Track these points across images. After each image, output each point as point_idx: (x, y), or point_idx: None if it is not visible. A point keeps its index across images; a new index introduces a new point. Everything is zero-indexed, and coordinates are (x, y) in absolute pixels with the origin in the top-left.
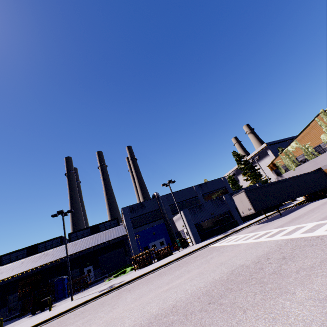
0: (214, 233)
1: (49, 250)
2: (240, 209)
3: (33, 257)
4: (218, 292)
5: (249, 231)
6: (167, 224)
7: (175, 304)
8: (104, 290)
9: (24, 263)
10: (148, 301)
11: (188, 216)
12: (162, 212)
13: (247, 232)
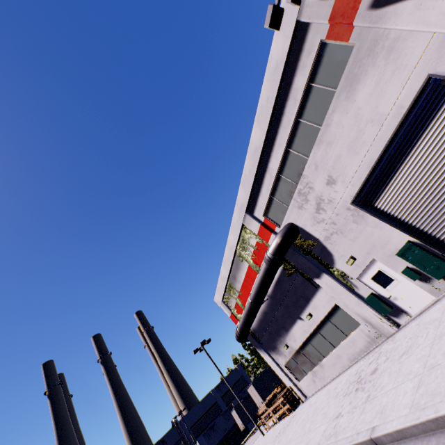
0: None
1: None
2: (238, 423)
3: None
4: None
5: None
6: None
7: None
8: None
9: None
10: None
11: (203, 444)
12: (184, 442)
13: None
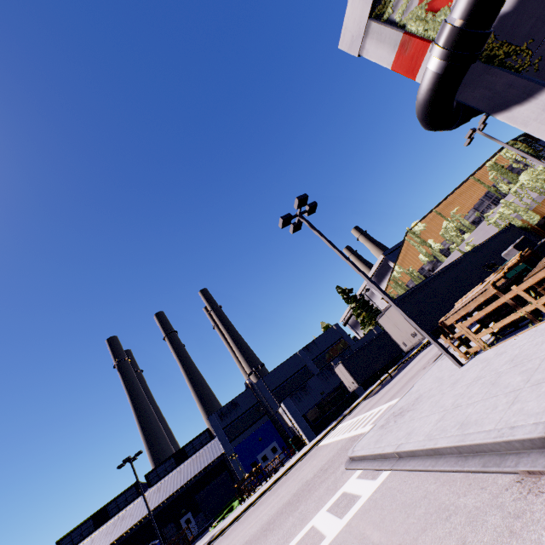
0: (330, 419)
1: (124, 510)
2: (345, 383)
3: (105, 528)
4: (275, 518)
5: (355, 413)
6: (273, 420)
7: (248, 539)
8: (205, 544)
9: (95, 540)
10: (235, 542)
11: (291, 408)
12: (263, 406)
13: (353, 415)
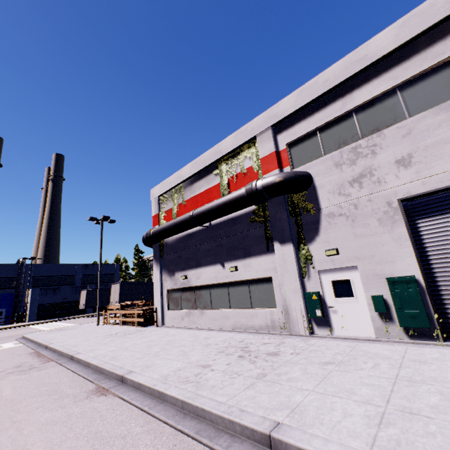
0: (56, 316)
1: None
2: (81, 302)
3: None
4: None
5: (68, 321)
6: (17, 295)
7: None
8: None
9: None
10: None
11: (35, 296)
12: (18, 282)
13: (65, 321)
